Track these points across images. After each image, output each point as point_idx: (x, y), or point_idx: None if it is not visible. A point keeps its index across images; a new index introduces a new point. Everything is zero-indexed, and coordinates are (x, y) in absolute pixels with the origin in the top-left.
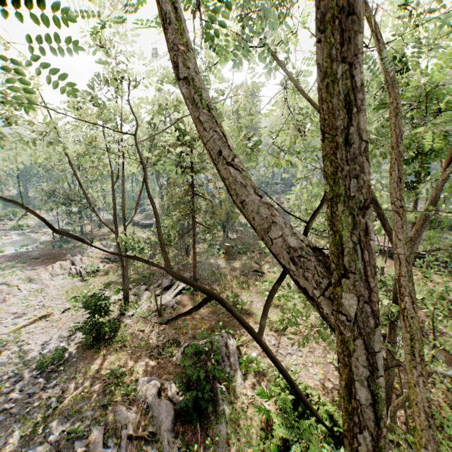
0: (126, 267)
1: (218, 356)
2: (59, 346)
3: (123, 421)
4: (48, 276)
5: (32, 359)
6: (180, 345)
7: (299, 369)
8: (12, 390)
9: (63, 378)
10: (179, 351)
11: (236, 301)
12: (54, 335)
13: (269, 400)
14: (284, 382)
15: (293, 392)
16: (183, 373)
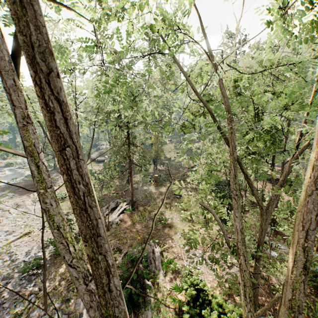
0: None
1: (145, 263)
2: (37, 255)
3: (81, 310)
4: (30, 202)
5: (19, 265)
6: (121, 252)
7: (201, 271)
8: (4, 290)
9: (40, 280)
10: (121, 256)
11: (161, 218)
12: (34, 247)
13: (181, 292)
14: (191, 280)
15: (196, 287)
16: (122, 276)
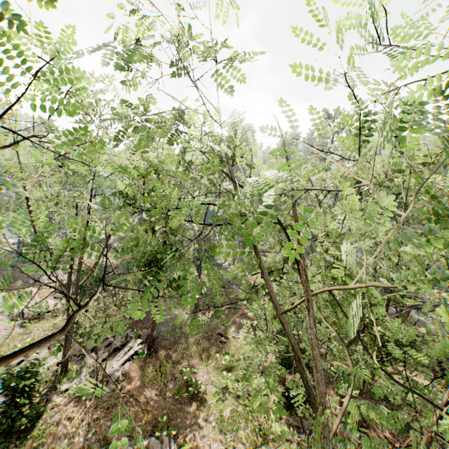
0: (71, 330)
1: None
2: None
3: None
4: None
5: None
6: None
7: None
8: None
9: None
10: None
11: (190, 382)
12: None
13: None
14: None
15: None
16: None
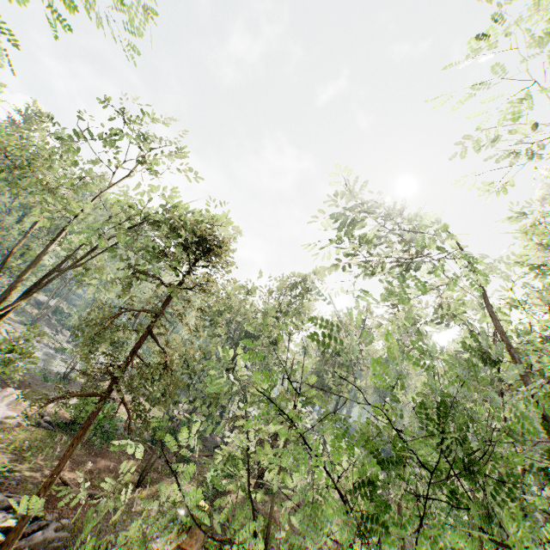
0: None
1: None
2: None
3: None
4: None
5: None
6: None
7: None
8: None
9: None
10: None
11: None
12: None
13: None
14: None
15: None
16: None
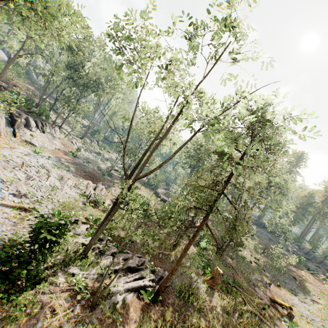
0: (109, 217)
1: None
2: None
3: None
4: (71, 184)
5: None
6: None
7: None
8: None
9: None
10: None
11: None
12: (1, 232)
13: None
14: None
15: None
16: None
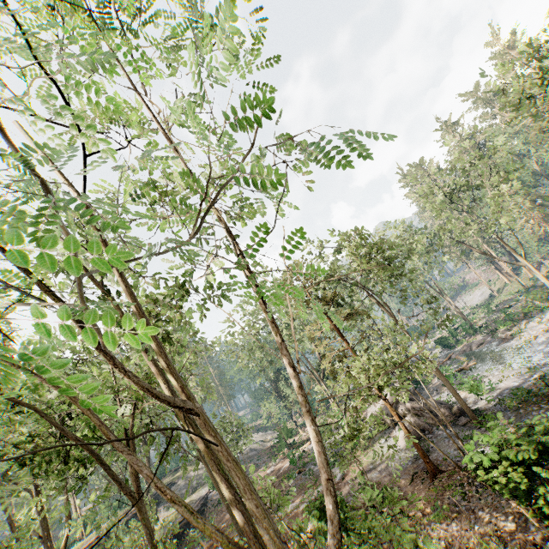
0: None
1: None
2: None
3: None
4: None
5: None
6: None
7: None
8: None
9: None
10: None
11: None
12: None
13: None
14: None
15: None
16: None
